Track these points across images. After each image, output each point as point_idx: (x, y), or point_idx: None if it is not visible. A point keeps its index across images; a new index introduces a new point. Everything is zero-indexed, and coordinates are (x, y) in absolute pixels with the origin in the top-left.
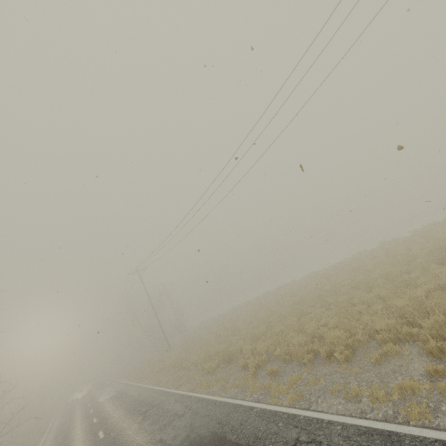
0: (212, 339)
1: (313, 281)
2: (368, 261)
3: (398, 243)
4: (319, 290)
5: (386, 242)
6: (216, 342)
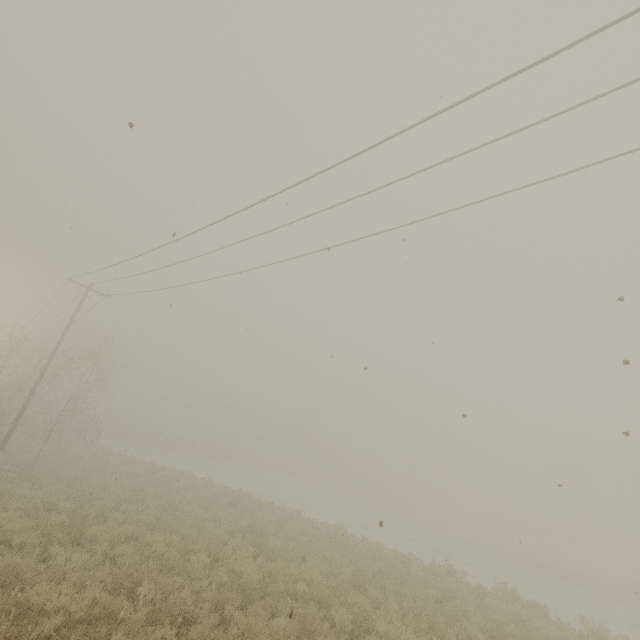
0: (25, 503)
1: (327, 552)
2: (480, 634)
3: (557, 634)
4: (321, 598)
5: (516, 595)
6: (6, 520)
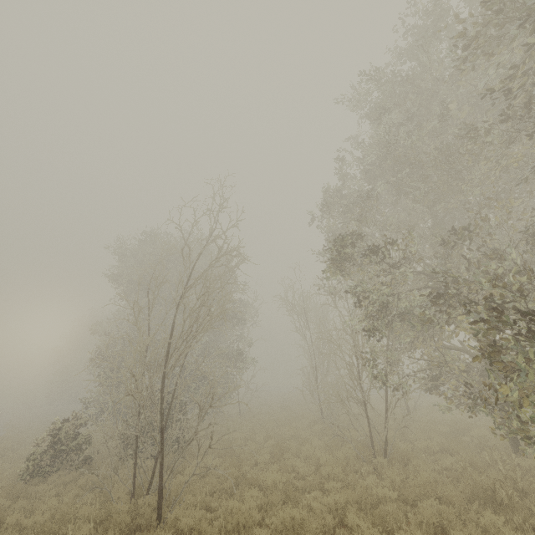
0: None
1: None
2: None
3: None
4: None
5: None
6: None
